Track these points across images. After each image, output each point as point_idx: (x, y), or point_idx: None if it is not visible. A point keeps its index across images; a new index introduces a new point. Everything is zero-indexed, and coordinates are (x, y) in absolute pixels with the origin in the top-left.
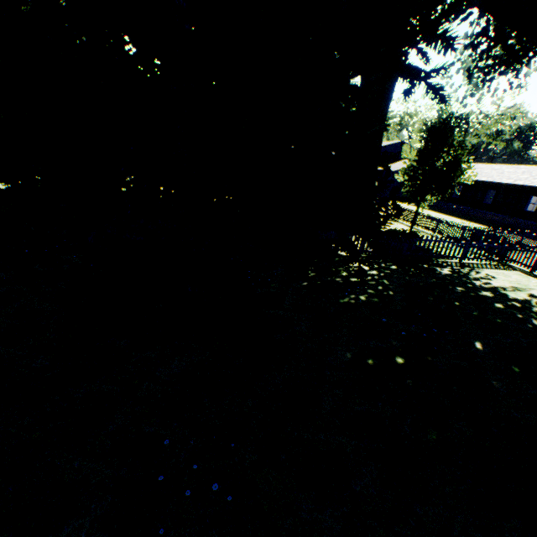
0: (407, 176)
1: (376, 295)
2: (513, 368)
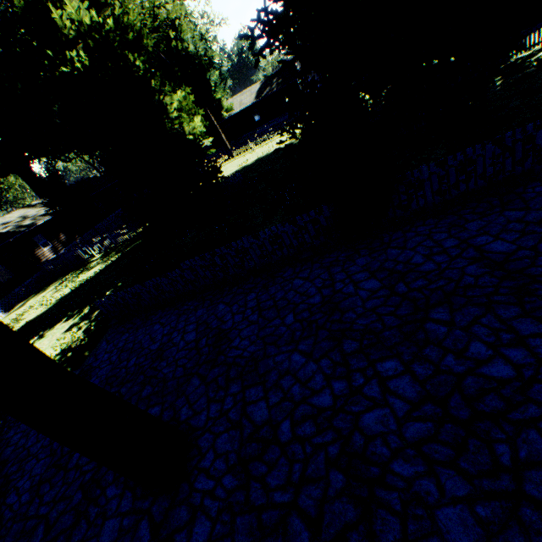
0: None
1: None
2: None
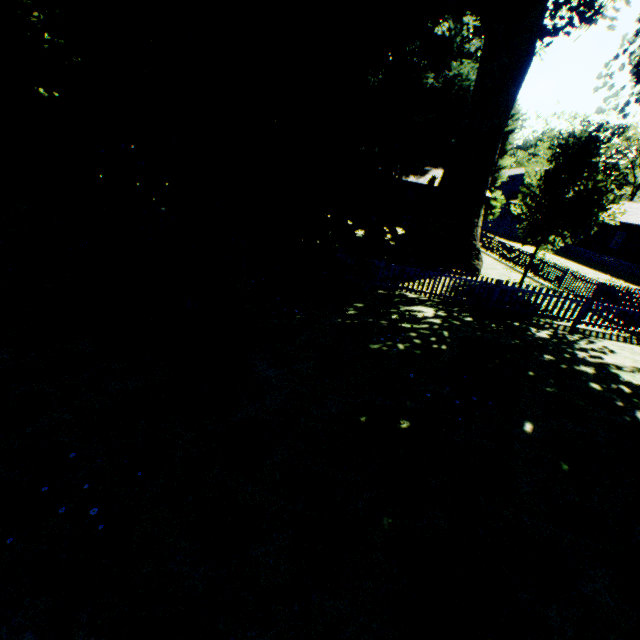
0: (526, 208)
1: (421, 347)
2: (562, 464)
